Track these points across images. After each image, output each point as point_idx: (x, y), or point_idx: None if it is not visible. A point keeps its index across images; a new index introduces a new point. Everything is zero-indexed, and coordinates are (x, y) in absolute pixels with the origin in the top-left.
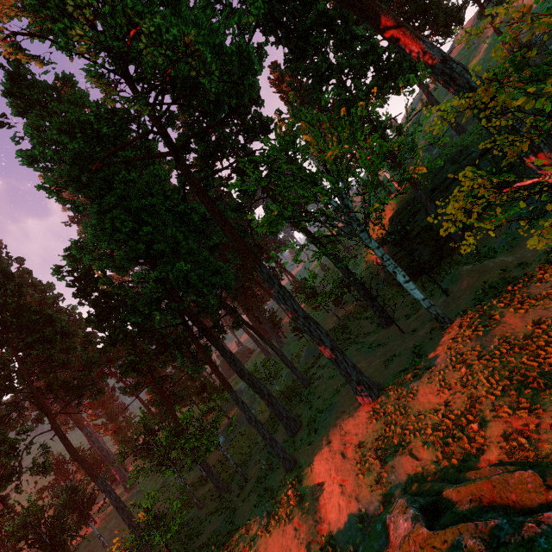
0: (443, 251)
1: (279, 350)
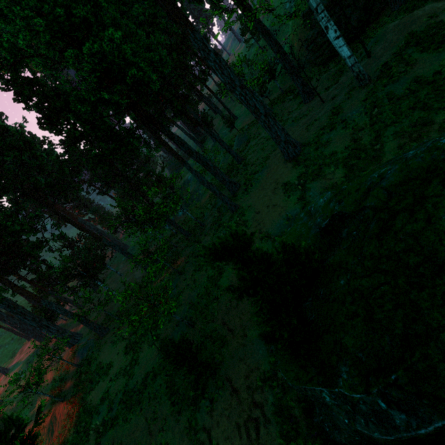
0: (371, 14)
1: (217, 136)
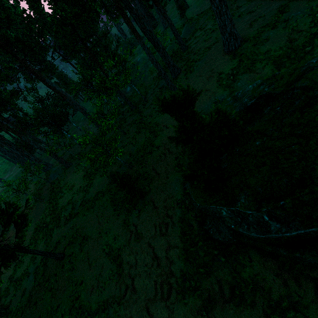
0: None
1: (169, 19)
